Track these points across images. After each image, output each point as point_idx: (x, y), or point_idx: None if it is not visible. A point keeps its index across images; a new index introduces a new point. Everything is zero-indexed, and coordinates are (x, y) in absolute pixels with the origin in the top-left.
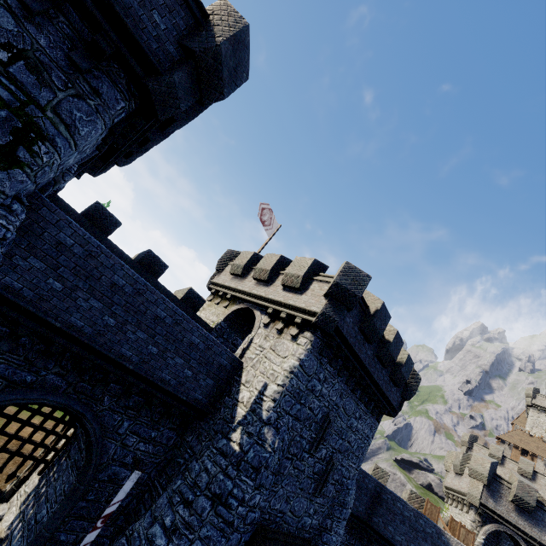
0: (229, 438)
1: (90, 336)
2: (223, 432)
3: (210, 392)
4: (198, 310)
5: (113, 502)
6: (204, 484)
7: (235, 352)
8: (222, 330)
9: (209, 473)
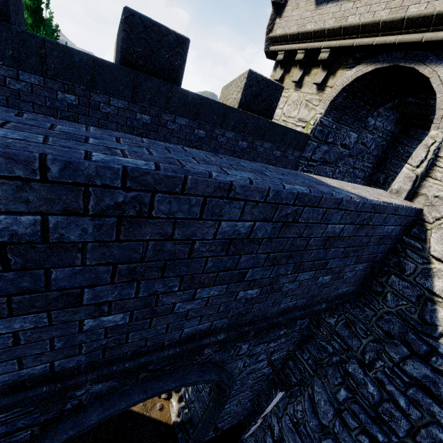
0: (434, 368)
1: (91, 363)
2: (409, 346)
3: (360, 277)
4: (274, 113)
5: (266, 409)
6: (402, 430)
7: (392, 187)
8: (324, 132)
9: (406, 414)
